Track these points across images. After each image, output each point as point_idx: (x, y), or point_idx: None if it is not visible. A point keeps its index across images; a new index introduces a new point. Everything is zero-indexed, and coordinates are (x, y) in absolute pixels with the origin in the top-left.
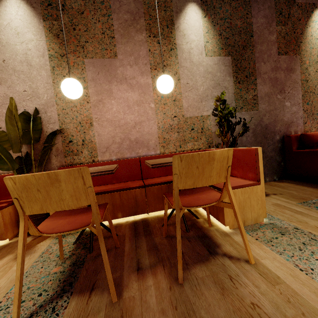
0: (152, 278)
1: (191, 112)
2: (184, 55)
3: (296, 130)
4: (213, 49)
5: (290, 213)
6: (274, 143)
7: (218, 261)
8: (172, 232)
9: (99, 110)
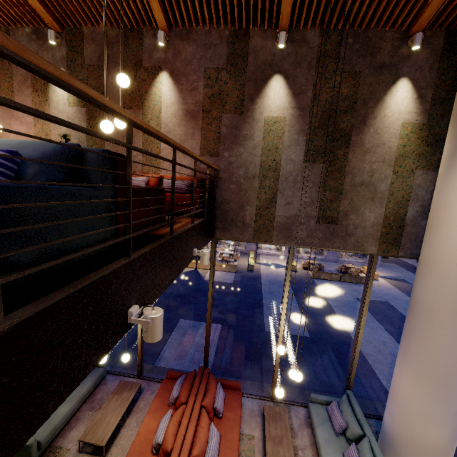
0: None
1: None
2: (54, 105)
3: (135, 170)
4: (74, 102)
5: None
6: None
7: None
8: None
9: (4, 135)
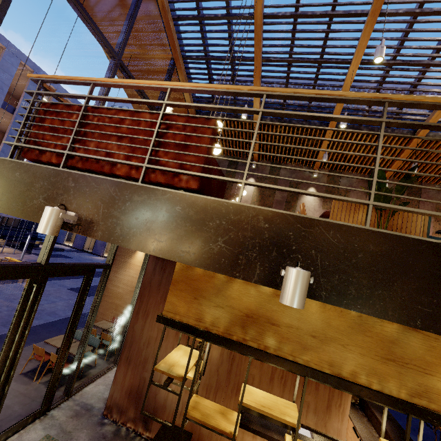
0: None
1: None
2: None
3: None
4: None
5: None
6: None
7: None
8: None
9: None
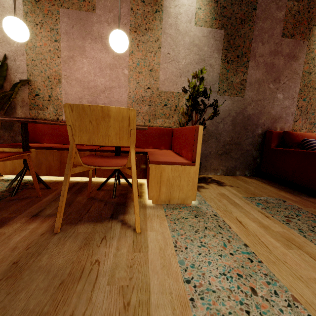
0: (38, 223)
1: (167, 86)
2: (170, 21)
3: (283, 127)
4: (205, 18)
5: (225, 203)
6: (254, 136)
7: (110, 224)
8: (99, 195)
9: (69, 67)
